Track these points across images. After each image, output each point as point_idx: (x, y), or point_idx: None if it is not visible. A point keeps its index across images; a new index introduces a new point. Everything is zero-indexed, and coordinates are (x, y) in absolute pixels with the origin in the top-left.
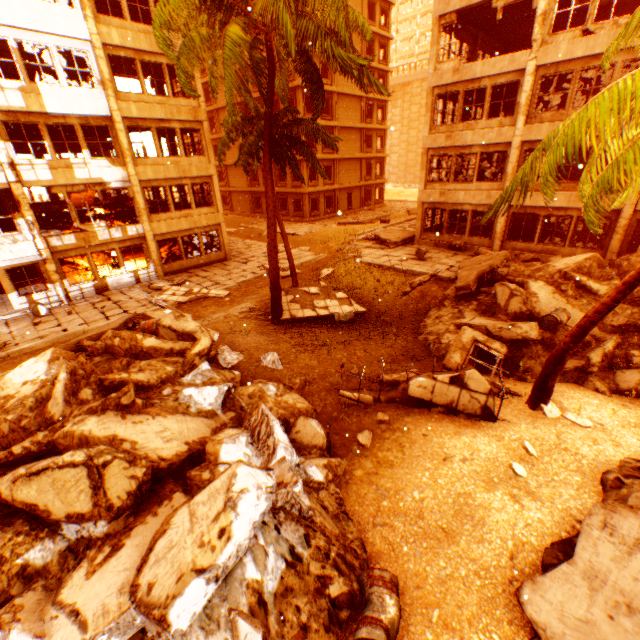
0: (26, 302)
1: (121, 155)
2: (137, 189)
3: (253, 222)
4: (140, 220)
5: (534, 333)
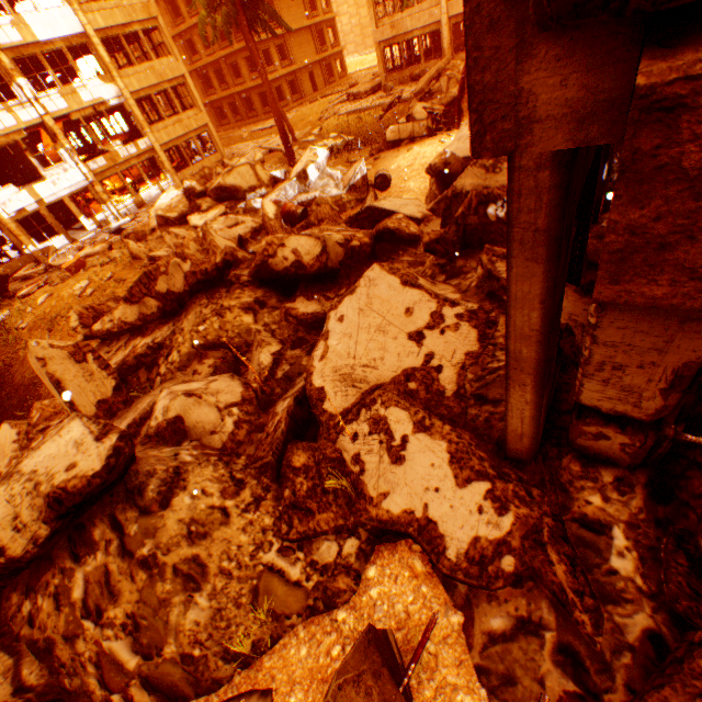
0: (93, 224)
1: (107, 71)
2: (132, 103)
3: (226, 134)
4: (144, 134)
5: None
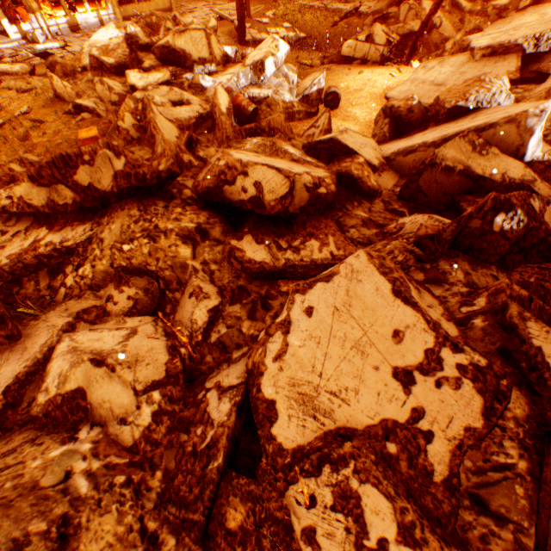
0: (18, 32)
1: None
2: None
3: None
4: None
5: (417, 28)
